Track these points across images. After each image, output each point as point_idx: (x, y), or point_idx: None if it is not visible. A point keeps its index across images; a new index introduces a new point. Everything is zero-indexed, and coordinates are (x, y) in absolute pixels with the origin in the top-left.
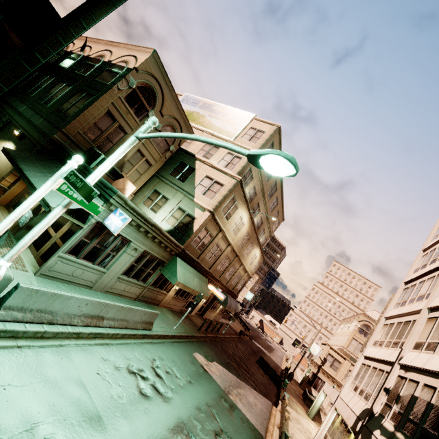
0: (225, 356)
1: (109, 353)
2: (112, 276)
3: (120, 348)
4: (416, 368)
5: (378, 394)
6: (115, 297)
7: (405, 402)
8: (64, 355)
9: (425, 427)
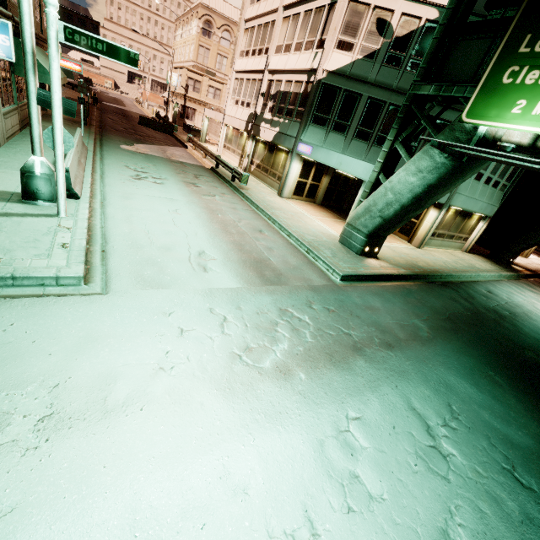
0: (127, 135)
1: (116, 179)
2: (0, 118)
3: (111, 173)
4: (280, 71)
5: (257, 100)
6: (15, 140)
7: (276, 98)
8: (117, 192)
9: (288, 108)
